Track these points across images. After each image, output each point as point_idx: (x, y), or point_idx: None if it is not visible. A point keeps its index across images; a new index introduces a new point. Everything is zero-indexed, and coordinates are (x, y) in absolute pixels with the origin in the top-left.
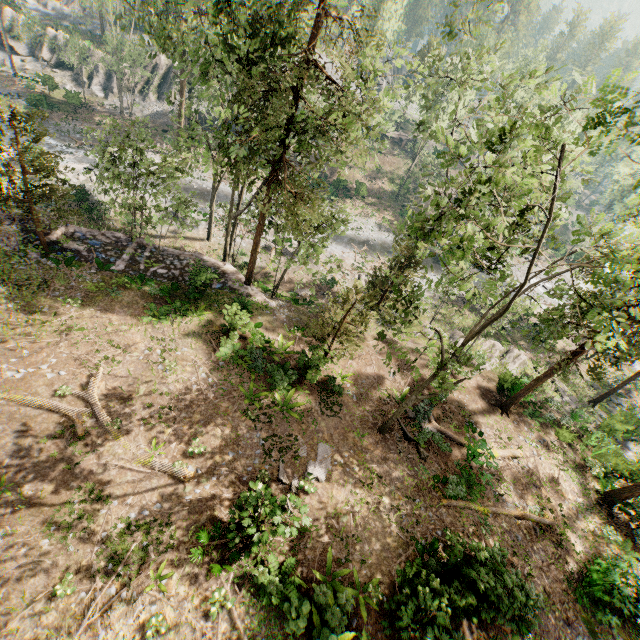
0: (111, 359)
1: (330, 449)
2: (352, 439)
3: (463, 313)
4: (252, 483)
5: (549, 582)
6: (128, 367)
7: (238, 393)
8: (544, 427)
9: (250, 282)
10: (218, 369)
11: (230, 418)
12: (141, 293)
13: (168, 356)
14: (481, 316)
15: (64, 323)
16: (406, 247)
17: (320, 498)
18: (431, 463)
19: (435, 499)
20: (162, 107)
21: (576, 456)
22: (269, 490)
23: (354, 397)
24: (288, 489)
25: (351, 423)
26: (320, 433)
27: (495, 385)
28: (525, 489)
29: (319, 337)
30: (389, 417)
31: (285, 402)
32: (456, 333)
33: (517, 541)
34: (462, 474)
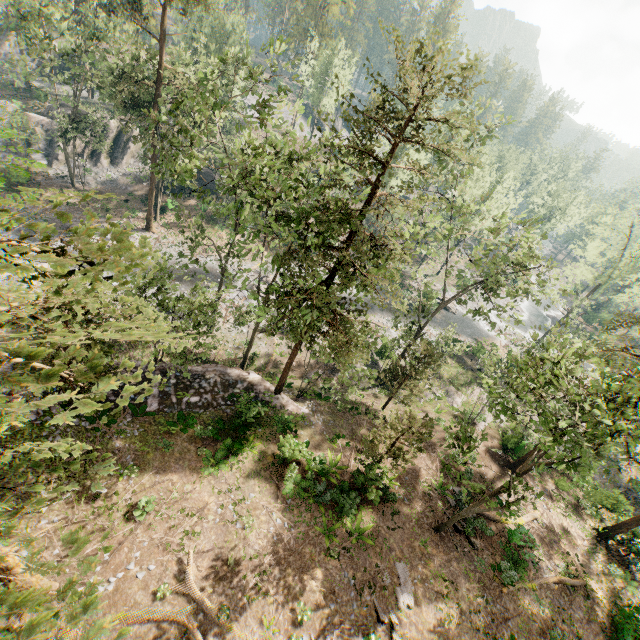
0: (191, 533)
1: (406, 567)
2: (419, 548)
3: (446, 362)
4: (366, 637)
5: (591, 637)
6: (209, 536)
7: (315, 532)
8: (542, 475)
9: (280, 392)
10: (289, 510)
11: (317, 564)
12: (187, 436)
13: (240, 509)
14: (460, 361)
15: (130, 502)
16: (425, 348)
17: (416, 626)
18: (482, 550)
19: (496, 588)
20: (117, 173)
21: (570, 497)
22: (379, 637)
23: (405, 500)
24: (389, 627)
25: (412, 530)
26: (393, 552)
27: (497, 442)
28: (550, 548)
29: (376, 458)
30: (437, 512)
31: (356, 528)
32: (450, 389)
33: (560, 606)
34: (507, 553)
